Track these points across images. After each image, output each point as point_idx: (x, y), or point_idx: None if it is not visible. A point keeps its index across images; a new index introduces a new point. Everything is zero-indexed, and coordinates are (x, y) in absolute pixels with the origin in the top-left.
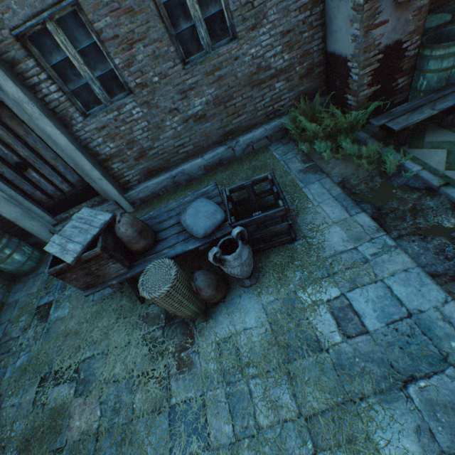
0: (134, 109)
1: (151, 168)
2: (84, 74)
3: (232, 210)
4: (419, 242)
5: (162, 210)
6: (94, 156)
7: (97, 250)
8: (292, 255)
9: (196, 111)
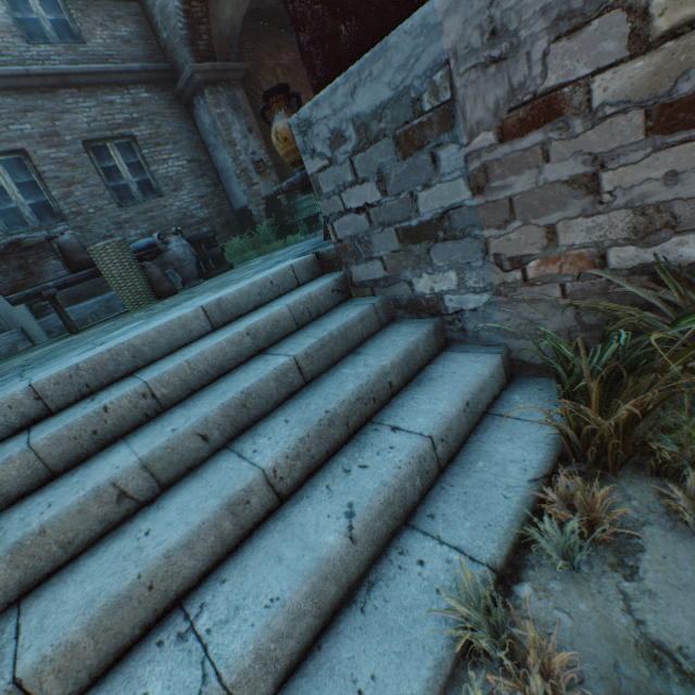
0: (67, 232)
1: (78, 292)
2: (17, 200)
3: None
4: None
5: None
6: None
7: (42, 237)
8: (232, 270)
9: (132, 241)
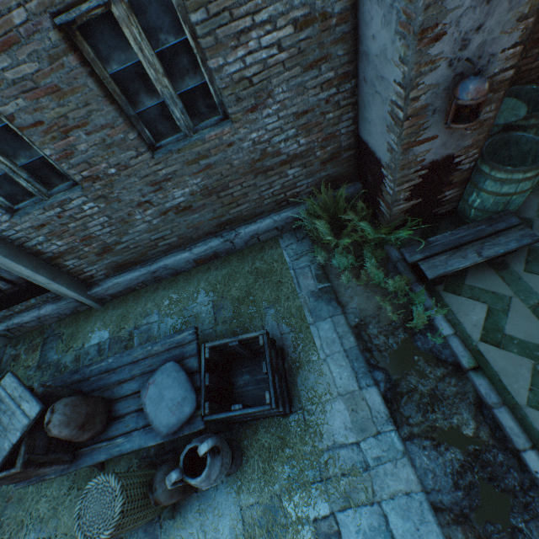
0: (85, 204)
1: (121, 261)
2: None
3: (210, 384)
4: (431, 452)
5: (124, 359)
6: (37, 255)
7: (16, 471)
8: (284, 437)
9: (177, 203)
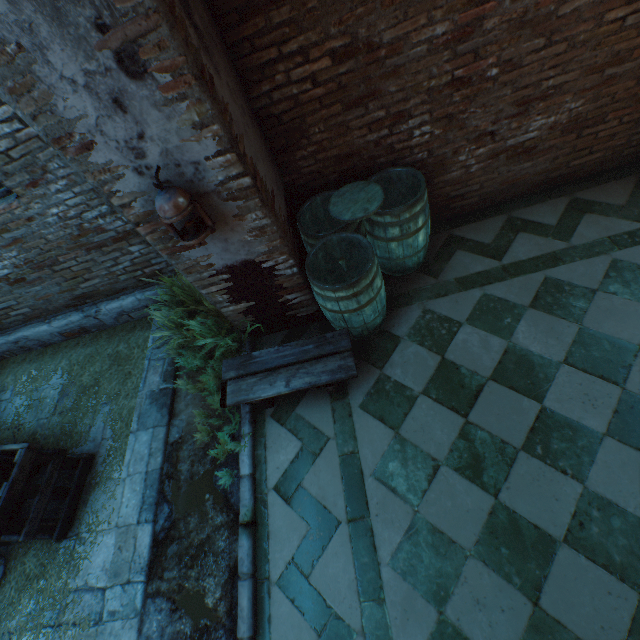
0: None
1: None
2: None
3: None
4: (165, 617)
5: None
6: None
7: None
8: (47, 565)
9: (5, 275)
